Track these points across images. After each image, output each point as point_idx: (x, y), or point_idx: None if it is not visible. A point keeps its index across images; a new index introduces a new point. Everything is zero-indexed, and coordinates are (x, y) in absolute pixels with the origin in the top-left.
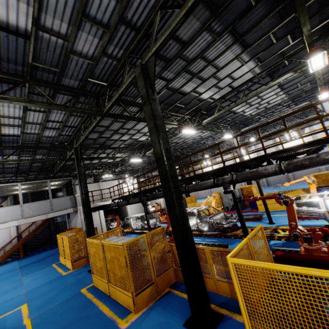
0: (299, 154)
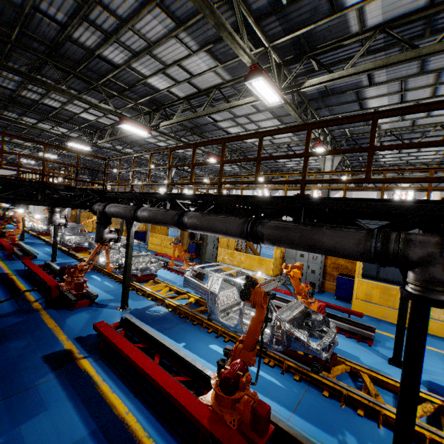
0: None
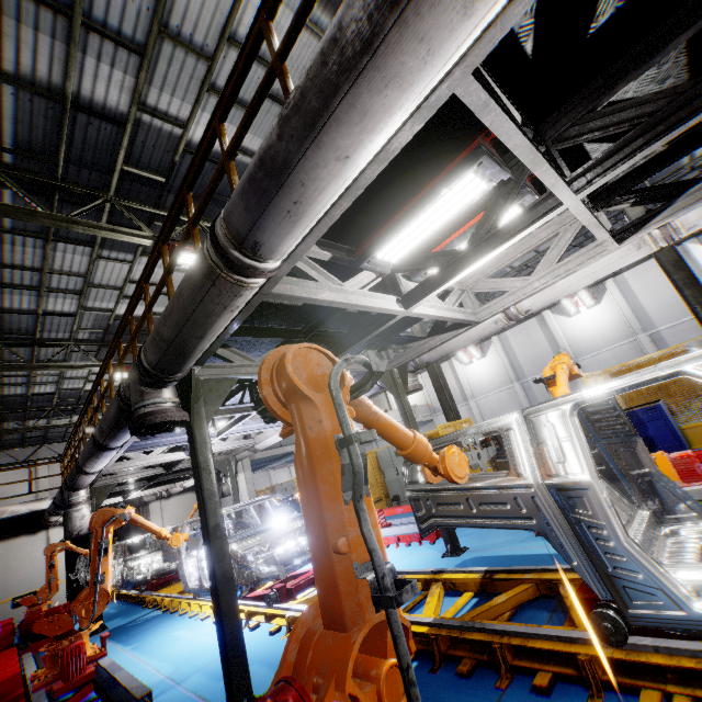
0: (409, 216)
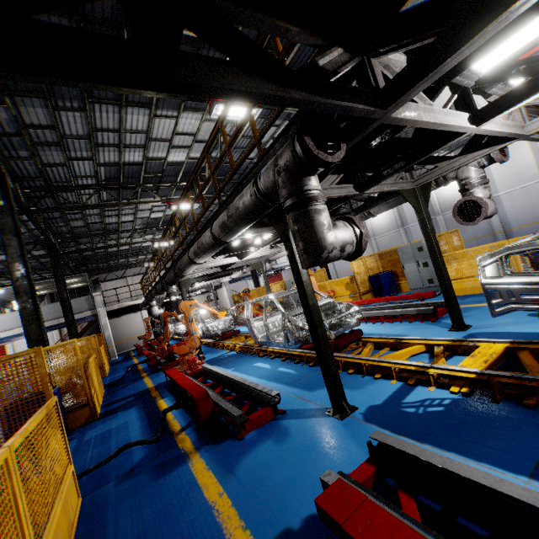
0: None
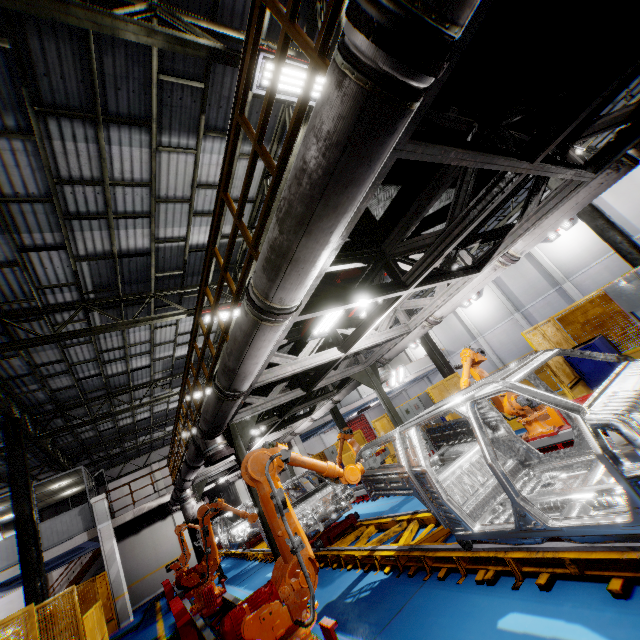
0: (321, 317)
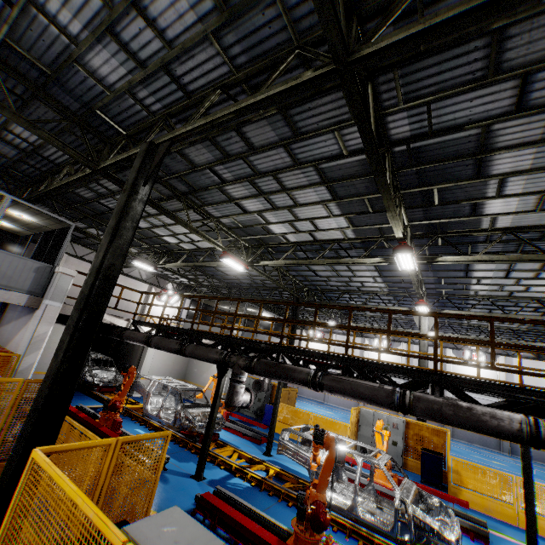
0: None
